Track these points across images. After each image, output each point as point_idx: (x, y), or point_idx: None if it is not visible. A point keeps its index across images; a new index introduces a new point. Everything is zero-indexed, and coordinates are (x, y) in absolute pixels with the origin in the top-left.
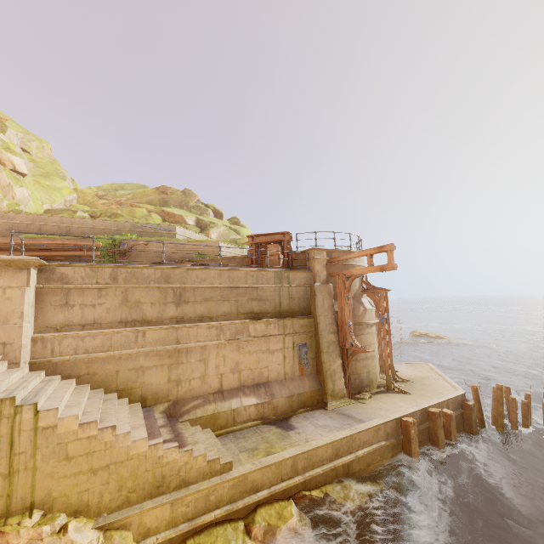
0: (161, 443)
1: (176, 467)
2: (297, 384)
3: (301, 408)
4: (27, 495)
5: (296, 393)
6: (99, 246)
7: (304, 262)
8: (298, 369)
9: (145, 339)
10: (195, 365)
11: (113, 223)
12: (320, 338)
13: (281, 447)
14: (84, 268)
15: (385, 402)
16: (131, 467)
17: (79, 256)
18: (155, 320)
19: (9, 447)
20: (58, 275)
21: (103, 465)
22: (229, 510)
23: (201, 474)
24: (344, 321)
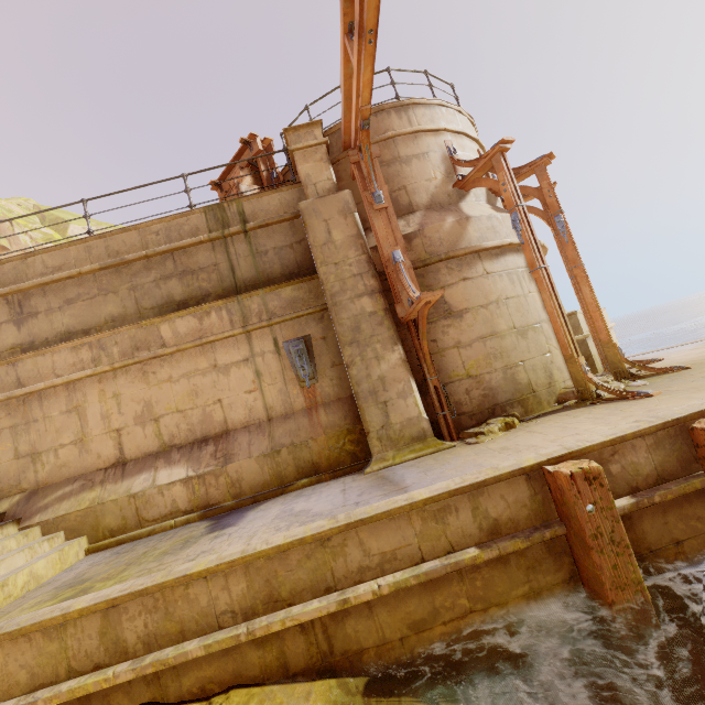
0: None
1: None
2: (294, 426)
3: (307, 477)
4: None
5: (286, 444)
6: None
7: None
8: (301, 394)
9: None
10: (62, 422)
11: None
12: (331, 315)
13: (124, 577)
14: None
15: (539, 431)
16: None
17: None
18: None
19: None
20: None
21: None
22: None
23: None
24: (385, 257)
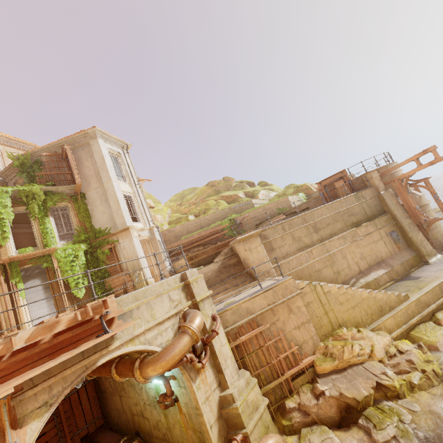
0: (371, 290)
1: (384, 301)
2: (400, 256)
3: (411, 269)
4: (336, 321)
5: (404, 260)
6: (224, 227)
7: (362, 183)
8: (396, 247)
9: (313, 255)
10: (342, 261)
11: (219, 213)
12: (401, 224)
13: (424, 284)
14: (270, 229)
15: None
16: (365, 303)
17: (217, 236)
18: (311, 244)
19: (320, 302)
20: (263, 237)
21: (355, 304)
22: (421, 316)
23: (396, 303)
24: (412, 208)
